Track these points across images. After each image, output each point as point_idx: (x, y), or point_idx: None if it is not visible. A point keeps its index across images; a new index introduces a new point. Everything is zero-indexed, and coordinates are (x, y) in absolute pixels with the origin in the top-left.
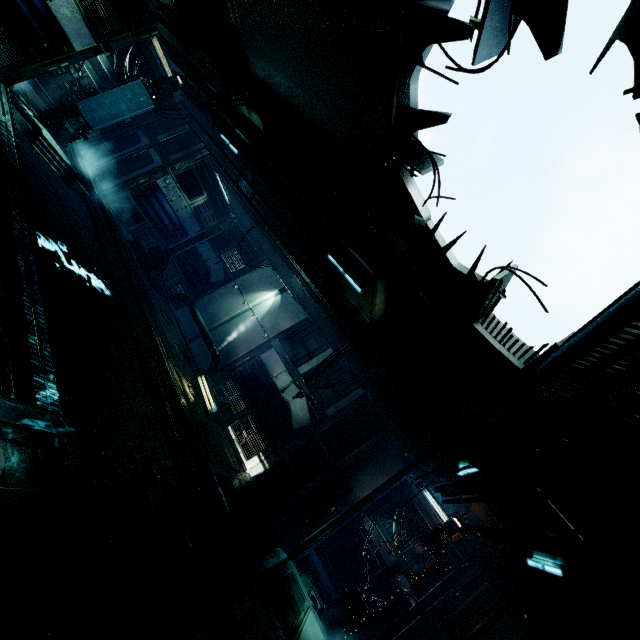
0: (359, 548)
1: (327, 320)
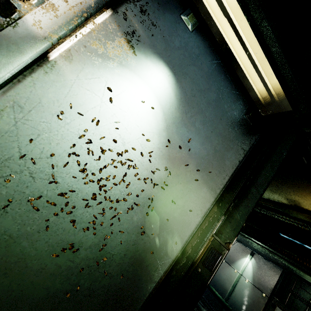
0: None
1: (307, 276)
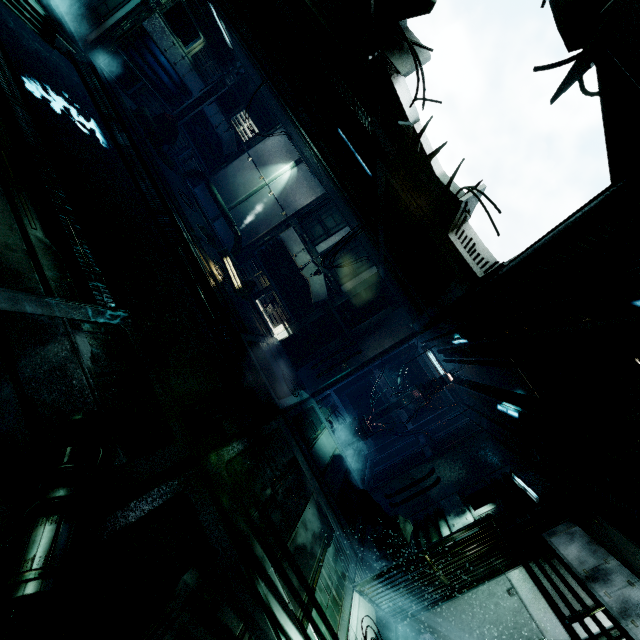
0: (369, 391)
1: (341, 200)
